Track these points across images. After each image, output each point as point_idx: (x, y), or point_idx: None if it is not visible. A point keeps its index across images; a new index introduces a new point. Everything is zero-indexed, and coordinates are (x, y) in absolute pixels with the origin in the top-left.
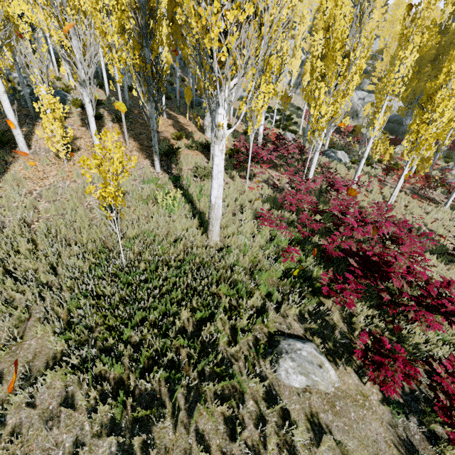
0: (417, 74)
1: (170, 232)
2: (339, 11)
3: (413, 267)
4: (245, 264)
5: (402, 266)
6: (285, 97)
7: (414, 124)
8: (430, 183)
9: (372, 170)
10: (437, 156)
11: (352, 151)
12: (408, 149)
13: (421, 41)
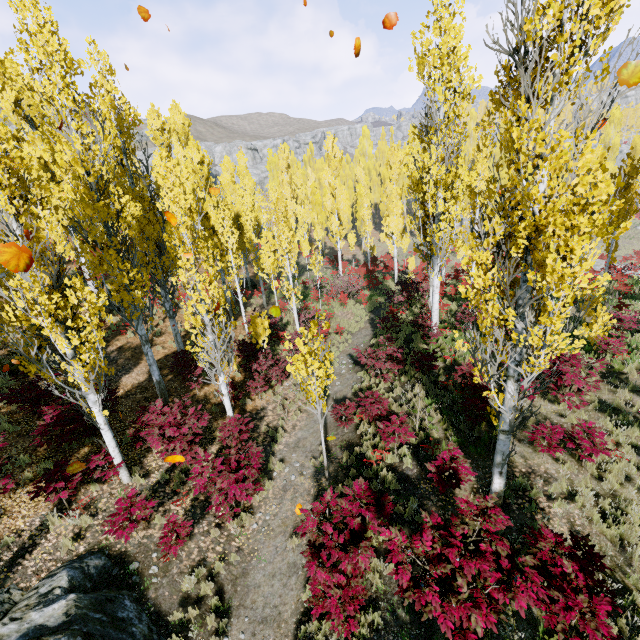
0: None
1: None
2: None
3: None
4: None
5: None
6: None
7: None
8: None
9: None
10: None
11: None
12: None
13: None
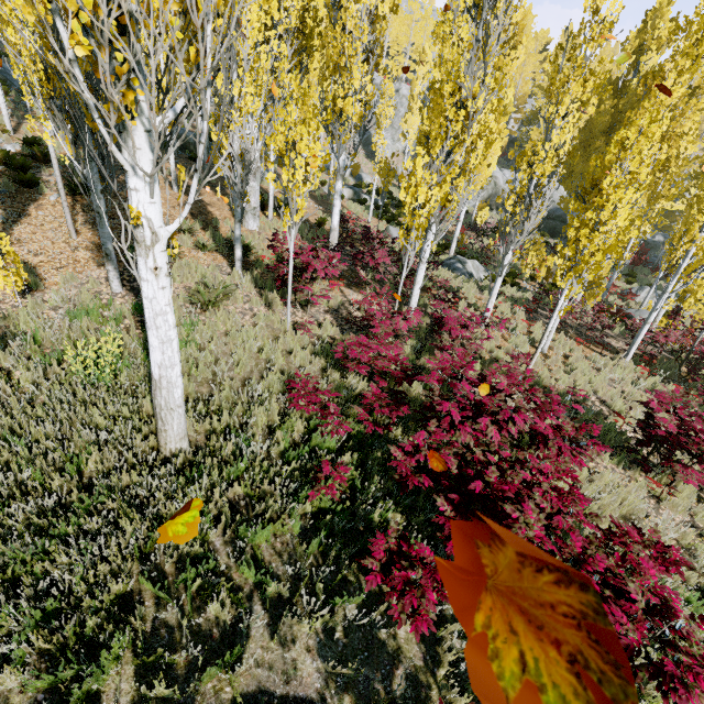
0: (586, 150)
1: (73, 433)
2: (448, 29)
3: (557, 520)
4: (225, 508)
5: (532, 527)
6: (385, 170)
7: (570, 228)
8: (603, 318)
9: (518, 294)
10: (614, 276)
11: (494, 259)
12: (563, 269)
13: (584, 93)
